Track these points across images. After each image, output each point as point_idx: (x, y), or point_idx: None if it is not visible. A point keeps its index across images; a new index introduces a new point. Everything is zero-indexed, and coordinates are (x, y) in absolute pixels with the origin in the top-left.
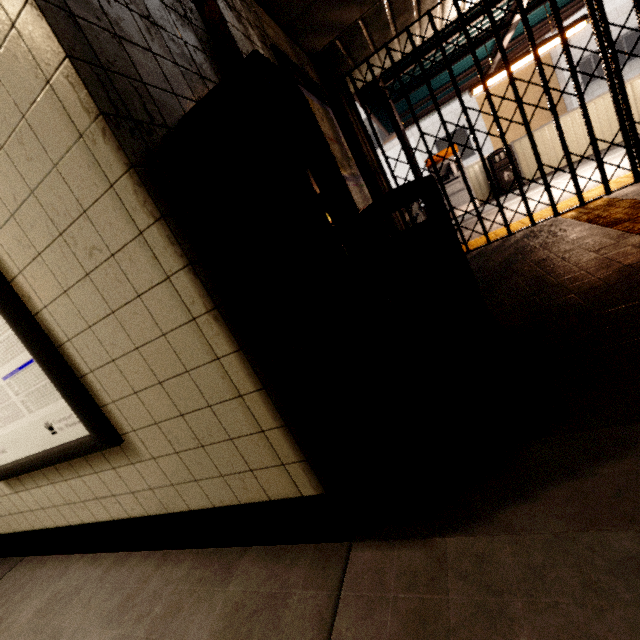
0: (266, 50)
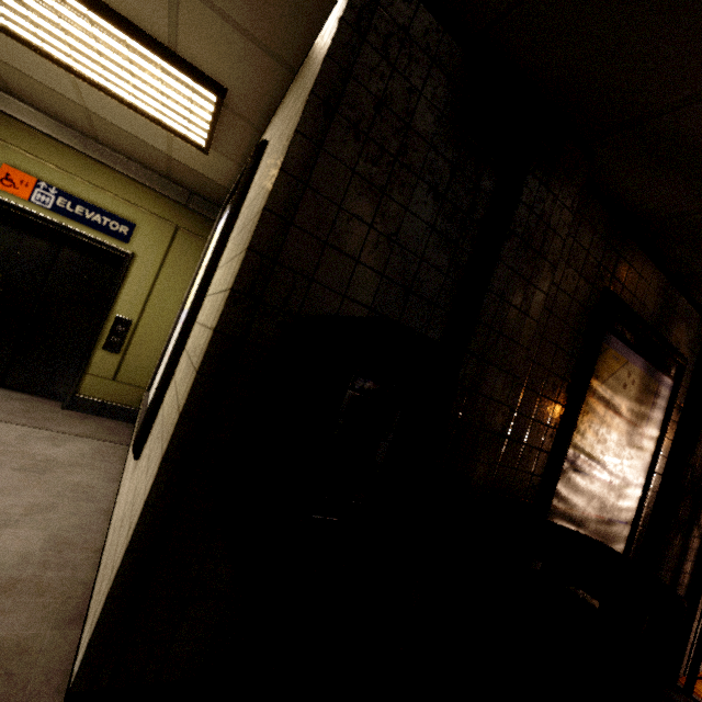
0: (588, 290)
